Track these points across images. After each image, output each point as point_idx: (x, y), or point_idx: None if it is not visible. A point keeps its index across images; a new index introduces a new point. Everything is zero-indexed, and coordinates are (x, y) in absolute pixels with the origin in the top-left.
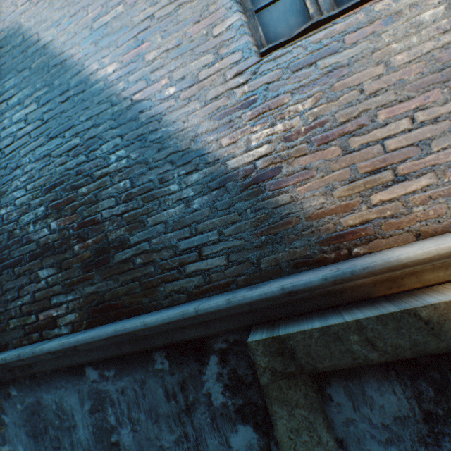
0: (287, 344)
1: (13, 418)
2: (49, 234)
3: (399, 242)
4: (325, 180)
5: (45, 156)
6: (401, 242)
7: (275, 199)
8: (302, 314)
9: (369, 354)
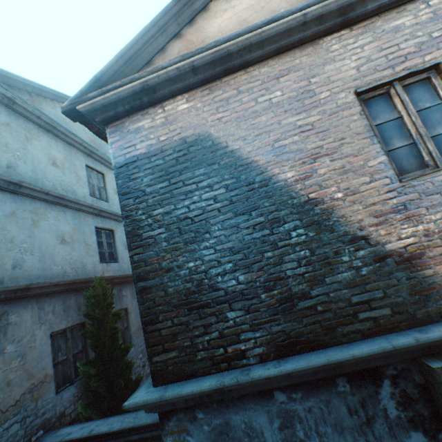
0: None
1: (199, 438)
2: (237, 284)
3: None
4: None
5: (232, 226)
6: None
7: (422, 272)
8: None
9: None
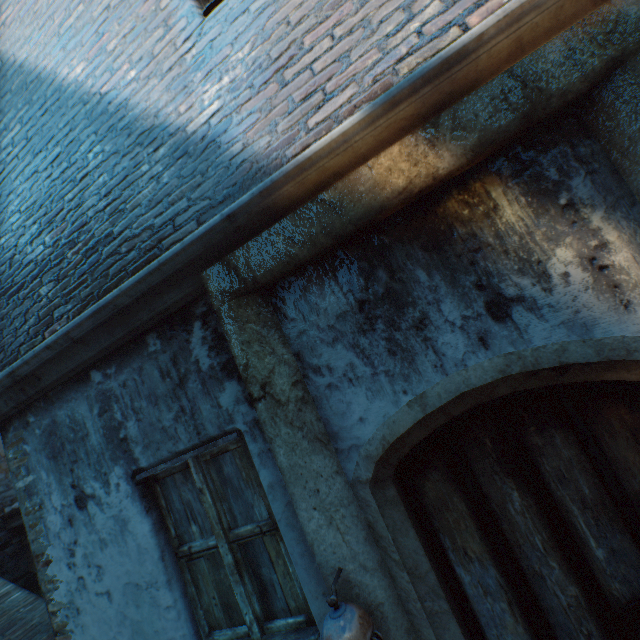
0: (231, 265)
1: (34, 445)
2: (45, 250)
3: None
4: (269, 119)
5: (33, 173)
6: None
7: (231, 151)
8: None
9: (293, 250)
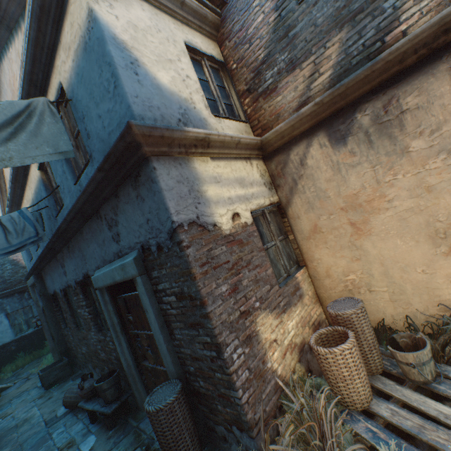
0: None
1: None
2: None
3: None
4: None
5: None
6: None
7: None
8: None
9: None
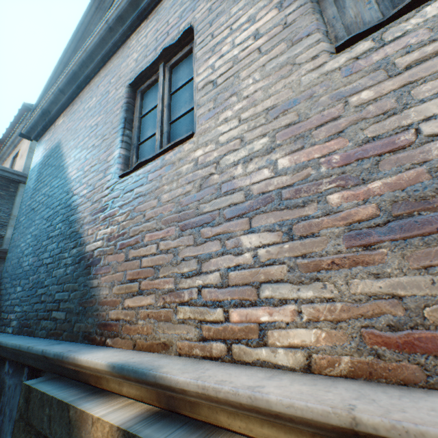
0: (31, 395)
1: None
2: (28, 265)
3: (126, 345)
4: (113, 276)
5: (42, 217)
6: (127, 346)
7: (93, 281)
8: (72, 378)
9: (47, 429)
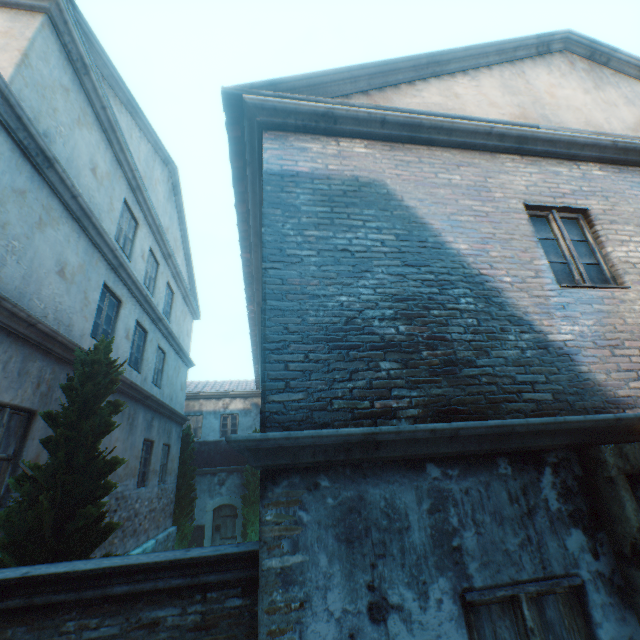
0: (622, 450)
1: (317, 515)
2: (396, 334)
3: None
4: (604, 366)
5: (399, 274)
6: None
7: (578, 368)
8: (606, 444)
9: None
